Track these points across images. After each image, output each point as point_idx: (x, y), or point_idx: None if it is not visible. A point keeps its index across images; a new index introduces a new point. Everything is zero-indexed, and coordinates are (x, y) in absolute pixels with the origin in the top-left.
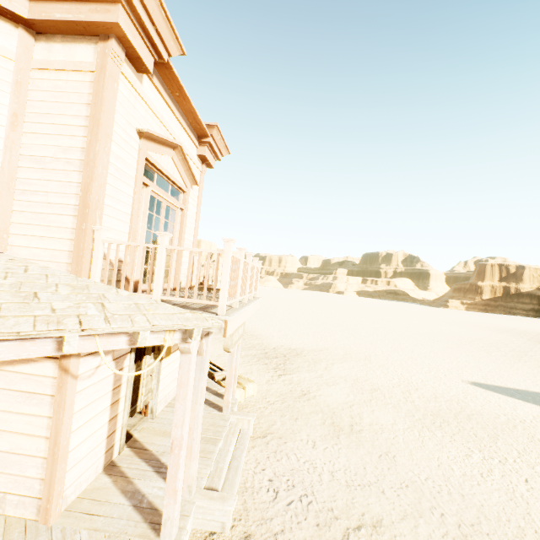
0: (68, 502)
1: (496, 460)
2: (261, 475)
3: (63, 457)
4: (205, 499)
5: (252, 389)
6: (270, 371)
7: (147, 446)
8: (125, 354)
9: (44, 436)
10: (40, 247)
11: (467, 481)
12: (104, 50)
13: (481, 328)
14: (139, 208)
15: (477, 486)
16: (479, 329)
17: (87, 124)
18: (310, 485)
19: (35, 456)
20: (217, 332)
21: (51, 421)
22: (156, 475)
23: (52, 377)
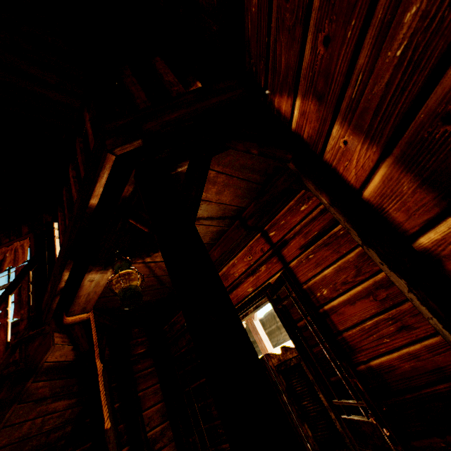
0: None
1: None
2: None
3: None
4: None
5: None
6: None
7: None
8: None
9: None
10: None
11: None
12: None
13: None
14: None
15: None
16: None
17: None
18: None
19: None
20: None
21: None
22: None
23: None
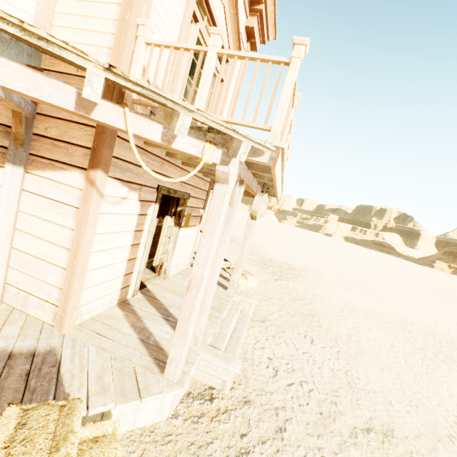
0: (83, 319)
1: None
2: (260, 352)
3: (81, 273)
4: (209, 354)
5: (253, 282)
6: (267, 274)
7: (158, 297)
8: (150, 202)
9: (65, 247)
10: (80, 42)
11: None
12: None
13: None
14: (185, 41)
15: None
16: None
17: None
18: (311, 374)
19: (56, 265)
20: None
21: (73, 233)
22: (164, 321)
23: (79, 189)
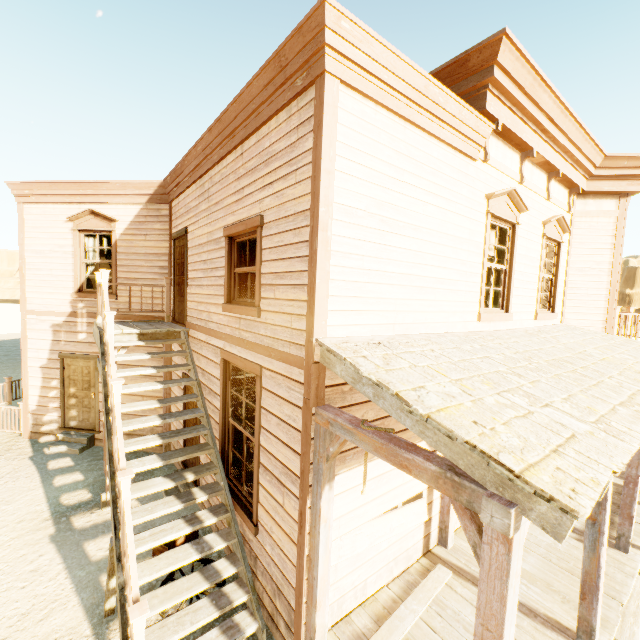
0: None
1: None
2: None
3: None
4: None
5: None
6: None
7: None
8: None
9: None
10: (584, 319)
11: None
12: (623, 203)
13: None
14: None
15: None
16: None
17: (611, 247)
18: None
19: None
20: None
21: None
22: None
23: None
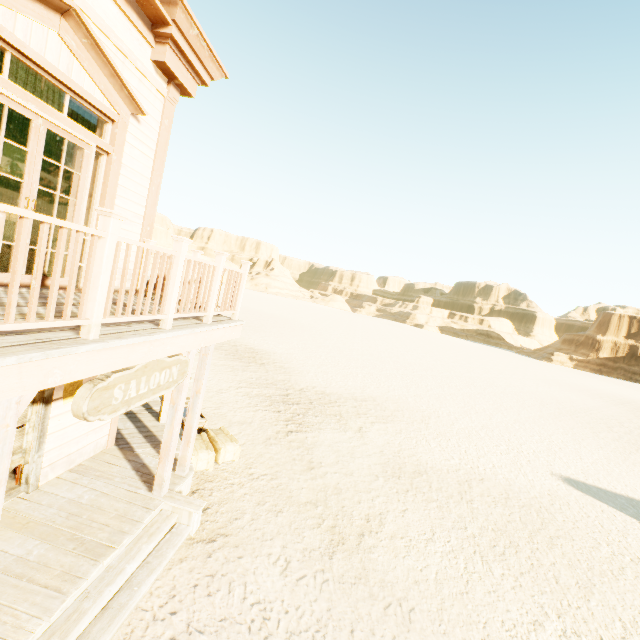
0: None
1: (584, 639)
2: (162, 626)
3: None
4: None
5: (232, 452)
6: (278, 424)
7: None
8: None
9: None
10: None
11: None
12: None
13: (590, 395)
14: None
15: None
16: (588, 396)
17: None
18: None
19: None
20: (236, 358)
21: None
22: None
23: None
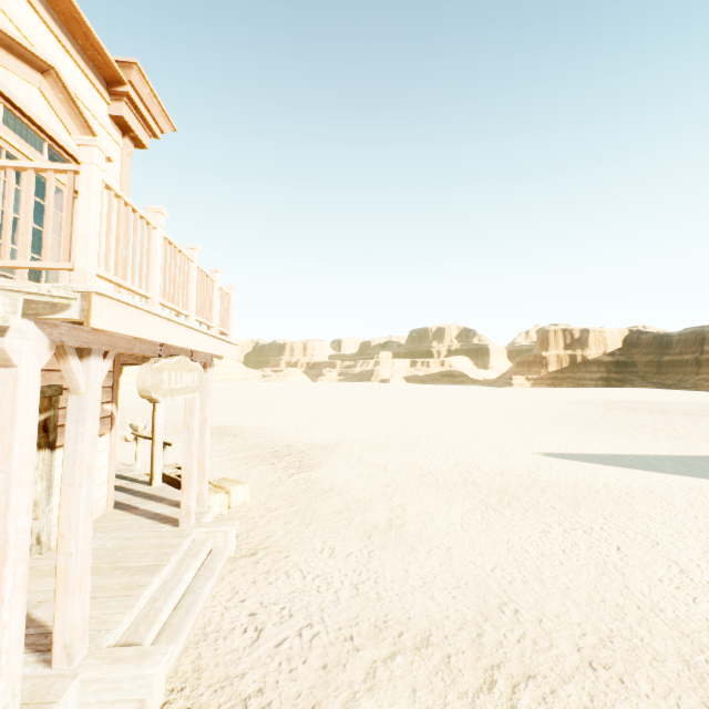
0: None
1: (580, 531)
2: (236, 610)
3: None
4: (103, 664)
5: (242, 493)
6: (277, 471)
7: None
8: None
9: None
10: None
11: (546, 562)
12: None
13: (550, 402)
14: None
15: (559, 566)
16: (548, 403)
17: None
18: (320, 609)
19: None
20: None
21: None
22: None
23: None
